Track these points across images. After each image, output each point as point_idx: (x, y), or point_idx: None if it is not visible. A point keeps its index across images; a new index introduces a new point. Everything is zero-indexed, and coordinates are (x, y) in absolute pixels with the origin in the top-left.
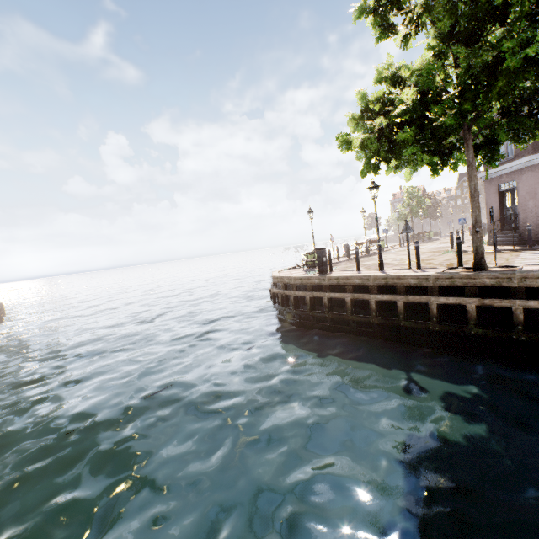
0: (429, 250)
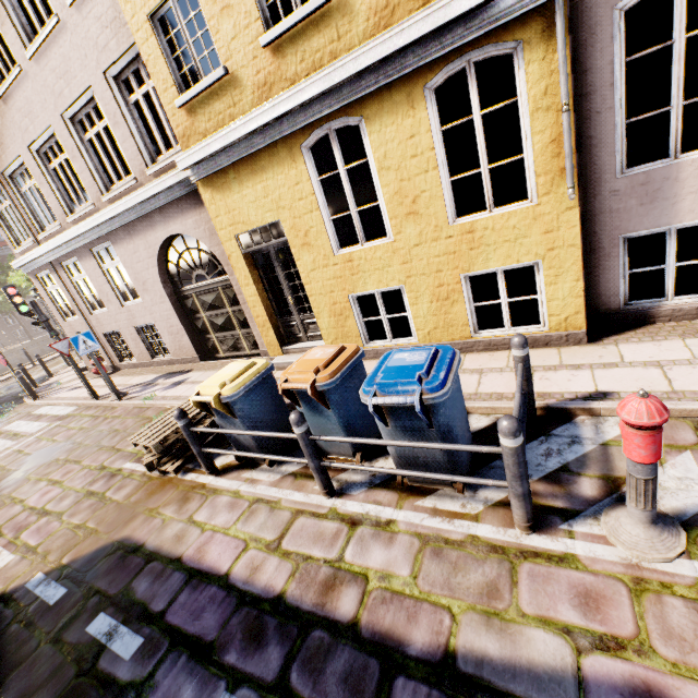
0: None
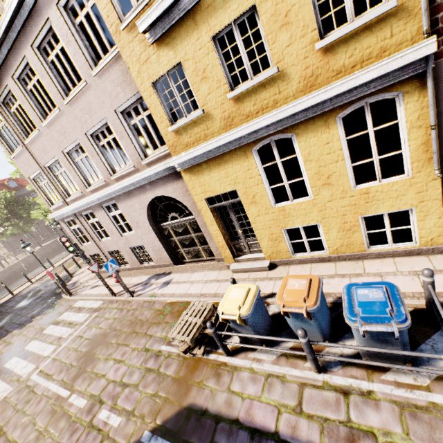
0: None
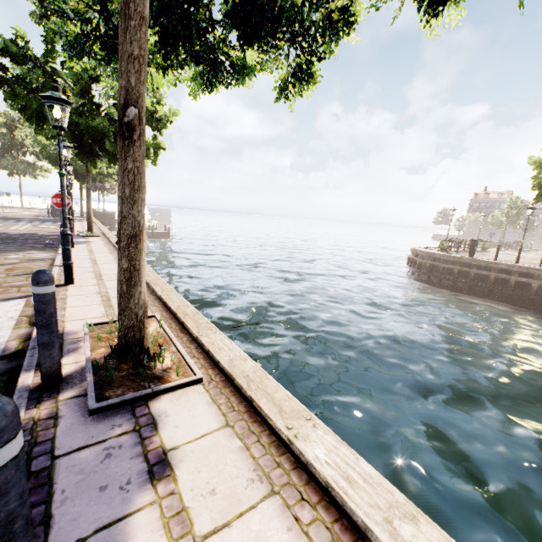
0: (534, 258)
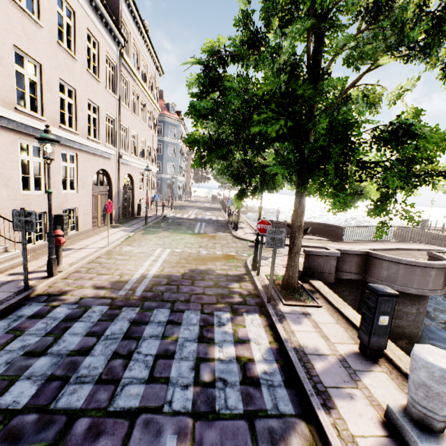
0: None
